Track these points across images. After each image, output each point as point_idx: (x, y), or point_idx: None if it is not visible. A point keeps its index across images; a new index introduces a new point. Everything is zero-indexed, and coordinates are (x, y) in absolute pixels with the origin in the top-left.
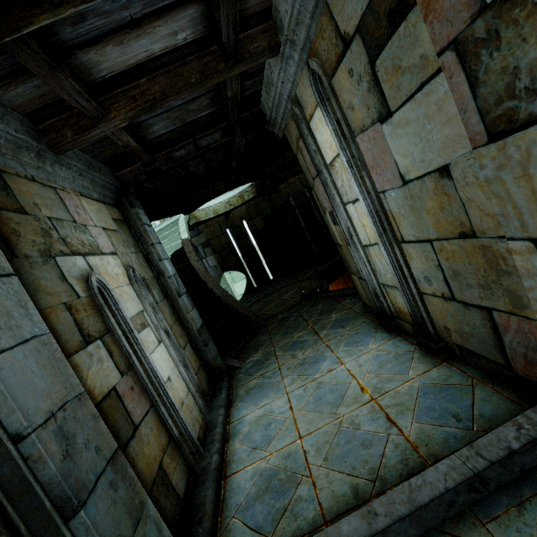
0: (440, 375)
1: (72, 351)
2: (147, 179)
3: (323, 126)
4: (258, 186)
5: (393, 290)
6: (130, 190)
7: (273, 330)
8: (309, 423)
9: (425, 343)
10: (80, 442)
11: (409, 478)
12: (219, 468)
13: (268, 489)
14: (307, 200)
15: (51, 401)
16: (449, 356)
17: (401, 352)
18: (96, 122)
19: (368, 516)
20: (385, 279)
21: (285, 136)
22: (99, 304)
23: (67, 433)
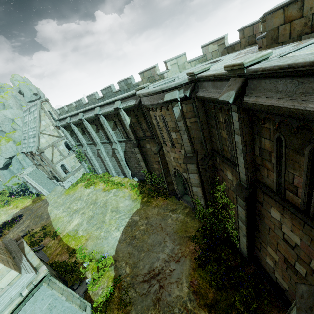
0: None
1: None
2: None
3: None
4: None
5: None
6: None
7: None
8: None
9: None
10: None
11: None
12: None
13: None
14: None
15: None
16: None
17: None
18: None
19: None
20: None
21: None
22: None
23: None
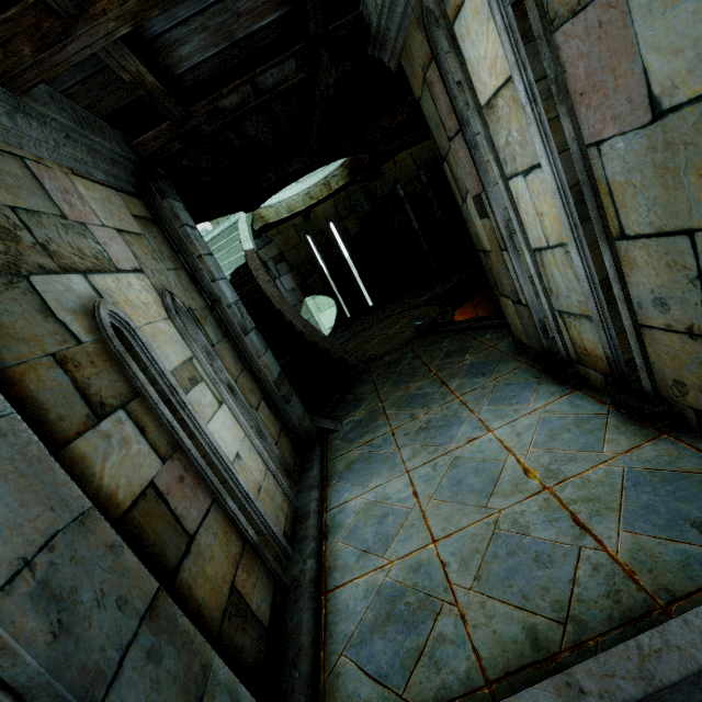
0: (659, 455)
1: (72, 434)
2: (182, 151)
3: (482, 24)
4: (351, 167)
5: (578, 321)
6: (158, 171)
7: (378, 377)
8: (445, 519)
9: (631, 404)
10: (87, 599)
11: (625, 625)
12: (316, 579)
13: (390, 617)
14: (423, 187)
15: (21, 539)
16: (671, 424)
17: (585, 416)
18: (70, 23)
19: (569, 693)
20: (566, 304)
21: (398, 73)
22: (116, 352)
23: (59, 590)
